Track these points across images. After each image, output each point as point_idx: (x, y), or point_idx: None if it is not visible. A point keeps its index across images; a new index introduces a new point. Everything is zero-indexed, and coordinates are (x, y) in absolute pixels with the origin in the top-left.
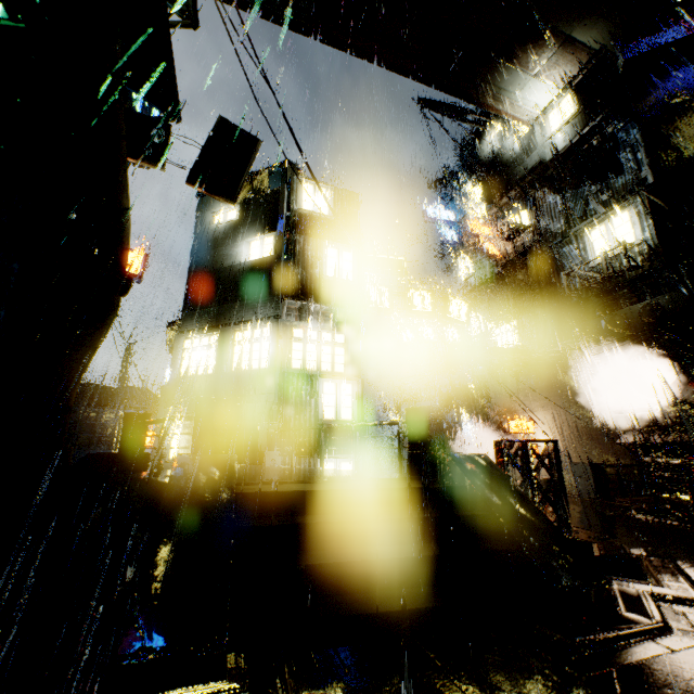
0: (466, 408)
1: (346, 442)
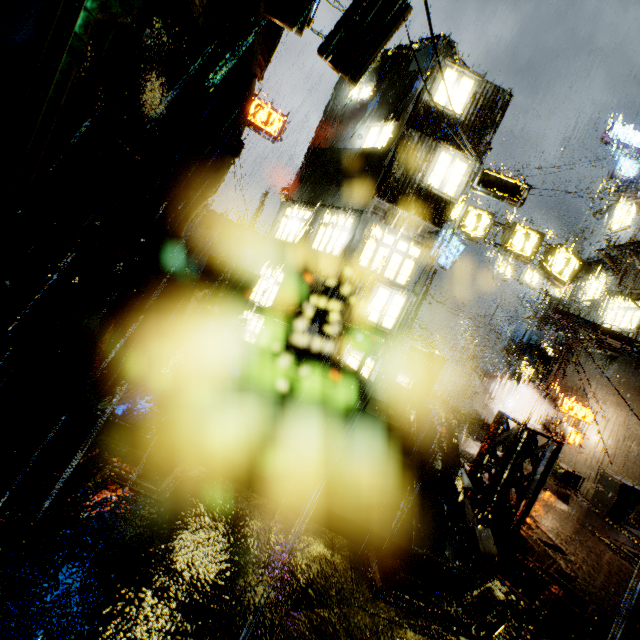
0: (533, 366)
1: (377, 346)
